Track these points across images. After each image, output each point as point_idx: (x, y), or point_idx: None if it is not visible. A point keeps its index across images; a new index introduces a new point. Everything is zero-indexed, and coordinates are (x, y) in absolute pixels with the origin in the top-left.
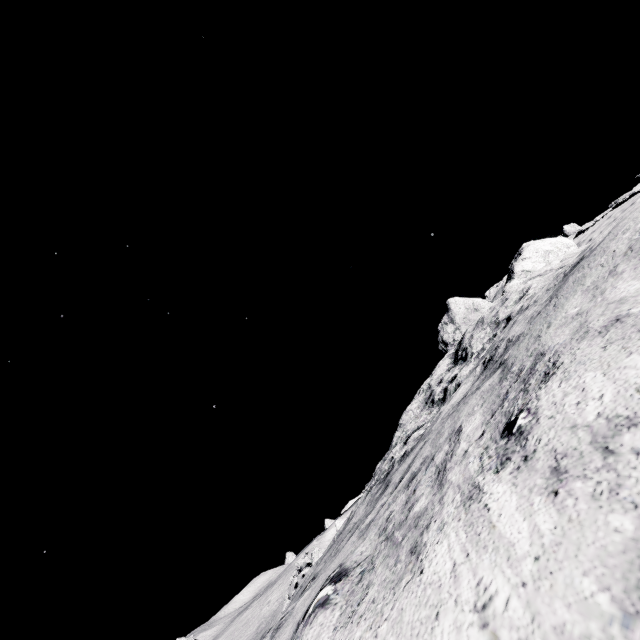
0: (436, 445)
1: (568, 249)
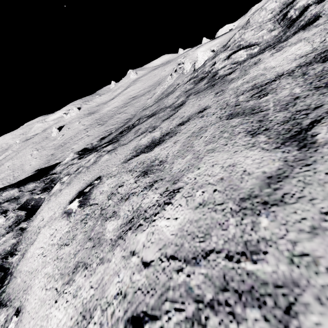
0: (173, 162)
1: None
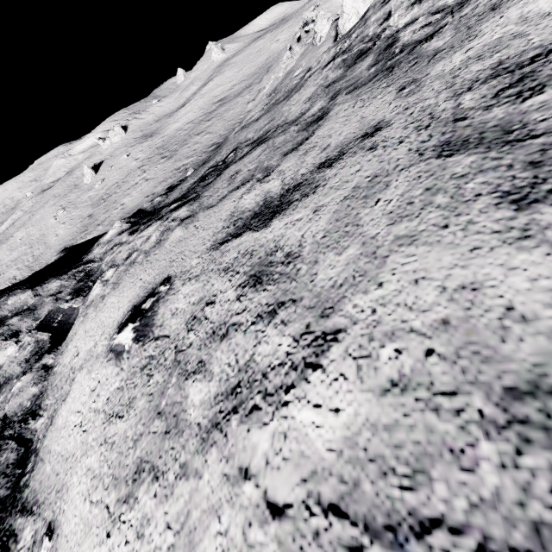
0: (317, 260)
1: None
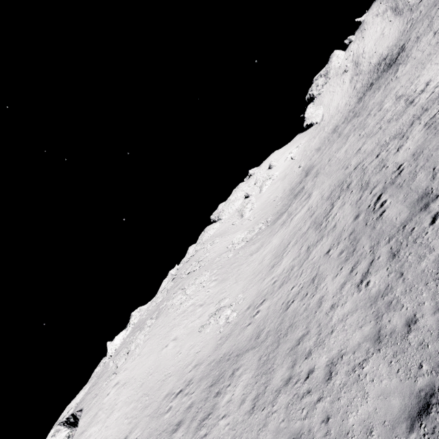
0: None
1: (116, 346)
